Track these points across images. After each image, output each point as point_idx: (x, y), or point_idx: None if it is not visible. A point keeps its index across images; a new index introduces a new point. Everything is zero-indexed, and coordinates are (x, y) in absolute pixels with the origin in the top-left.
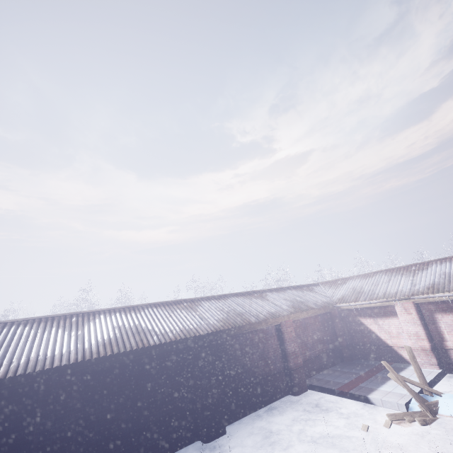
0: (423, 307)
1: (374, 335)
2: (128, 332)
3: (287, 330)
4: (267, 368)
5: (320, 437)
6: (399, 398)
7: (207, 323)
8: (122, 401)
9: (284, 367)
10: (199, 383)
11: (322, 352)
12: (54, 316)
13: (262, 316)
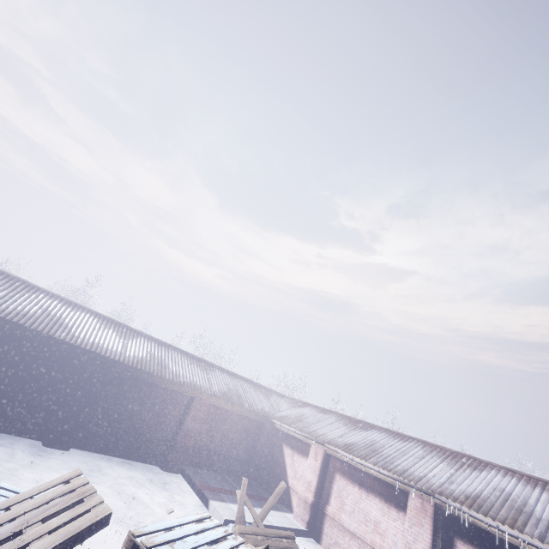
0: (332, 461)
1: (284, 468)
2: (48, 317)
3: (197, 408)
4: (153, 428)
5: (132, 497)
6: (229, 515)
7: (123, 353)
8: (0, 365)
9: (171, 439)
10: (74, 394)
11: (226, 453)
12: (4, 272)
13: (182, 380)
